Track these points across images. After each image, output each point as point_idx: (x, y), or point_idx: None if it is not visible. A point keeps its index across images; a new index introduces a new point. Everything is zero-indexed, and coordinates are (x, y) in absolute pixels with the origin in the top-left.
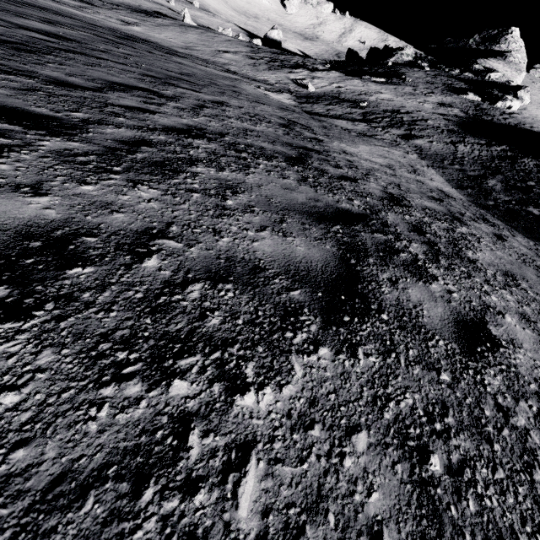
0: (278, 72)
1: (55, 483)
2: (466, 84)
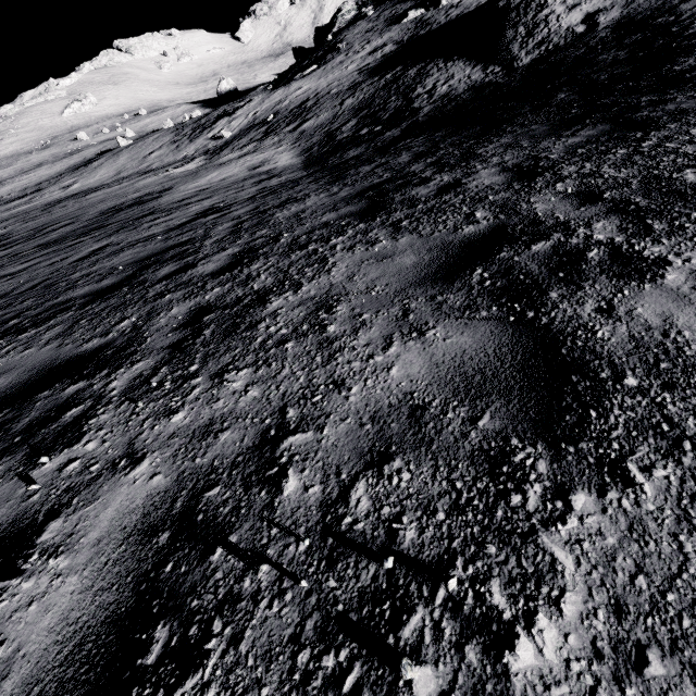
0: (198, 139)
1: None
2: (412, 1)
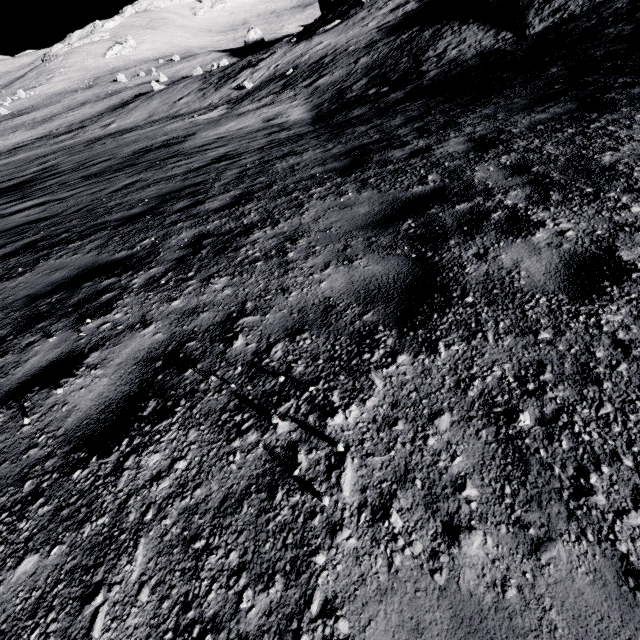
0: (222, 88)
1: None
2: None
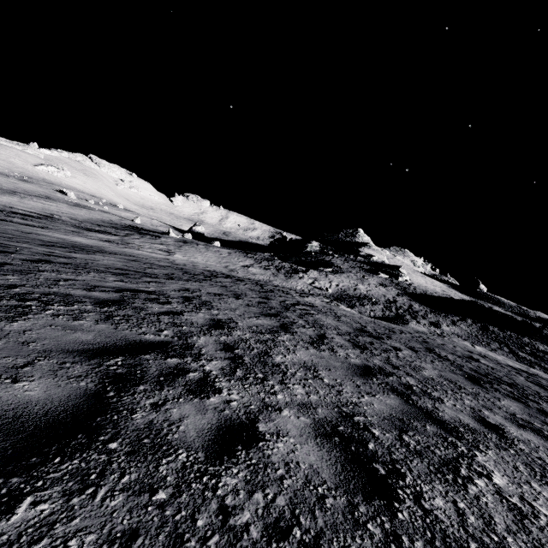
0: (295, 279)
1: None
2: (367, 265)
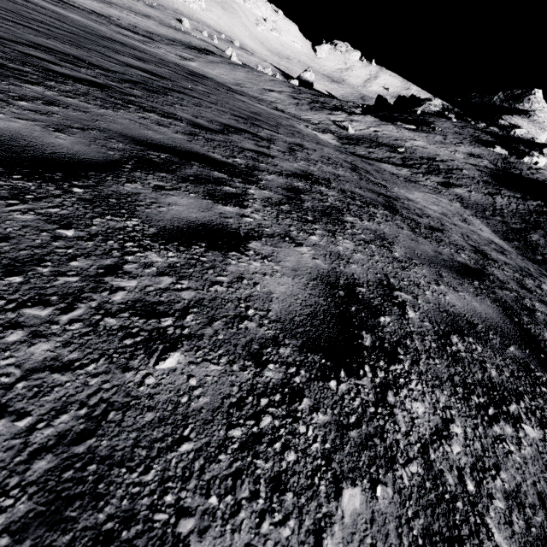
0: (319, 112)
1: (541, 501)
2: (492, 138)
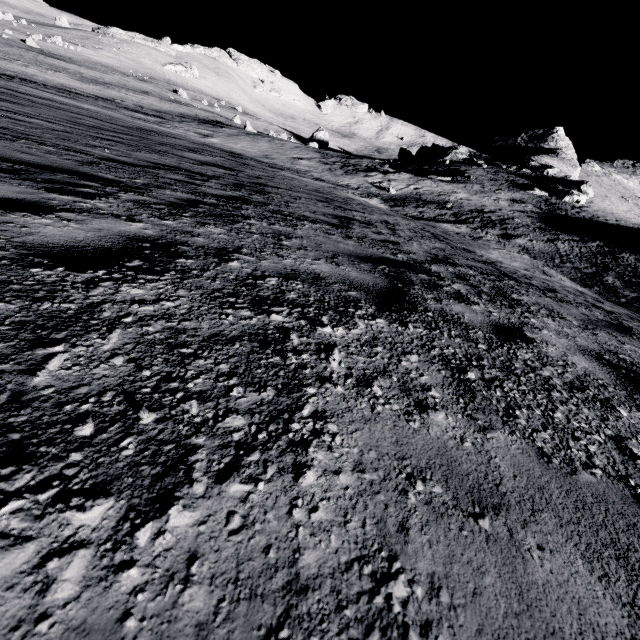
0: (355, 176)
1: None
2: (527, 180)
